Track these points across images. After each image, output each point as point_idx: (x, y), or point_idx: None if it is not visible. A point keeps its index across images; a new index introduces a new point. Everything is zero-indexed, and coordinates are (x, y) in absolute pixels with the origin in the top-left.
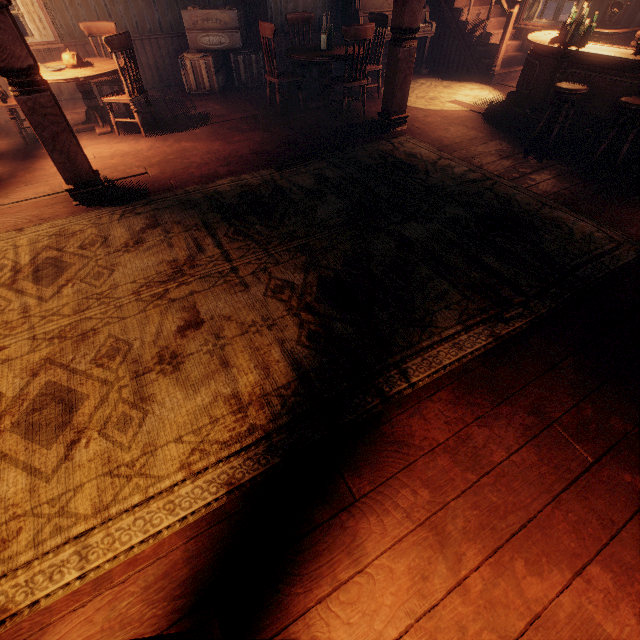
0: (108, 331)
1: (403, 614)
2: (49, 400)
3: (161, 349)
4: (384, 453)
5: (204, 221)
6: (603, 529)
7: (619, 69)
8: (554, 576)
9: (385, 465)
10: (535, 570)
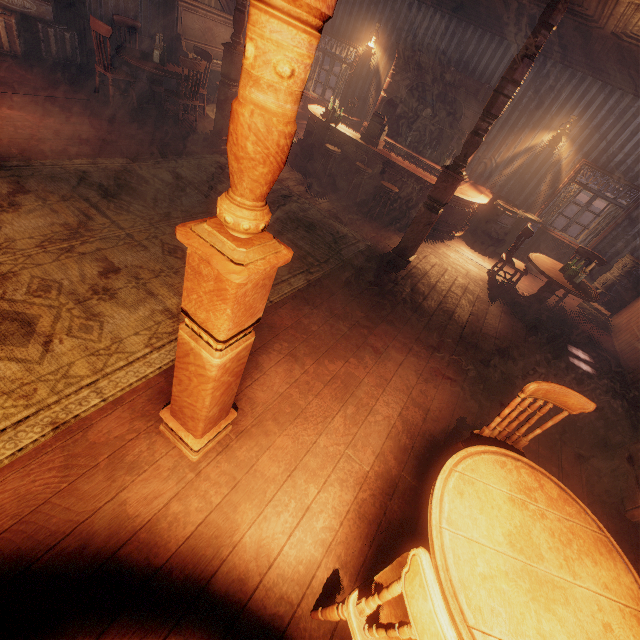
0: (29, 273)
1: (285, 383)
2: (0, 320)
3: (92, 286)
4: (263, 331)
5: (80, 194)
6: (354, 347)
7: (355, 145)
8: (338, 363)
9: (265, 336)
10: (332, 362)
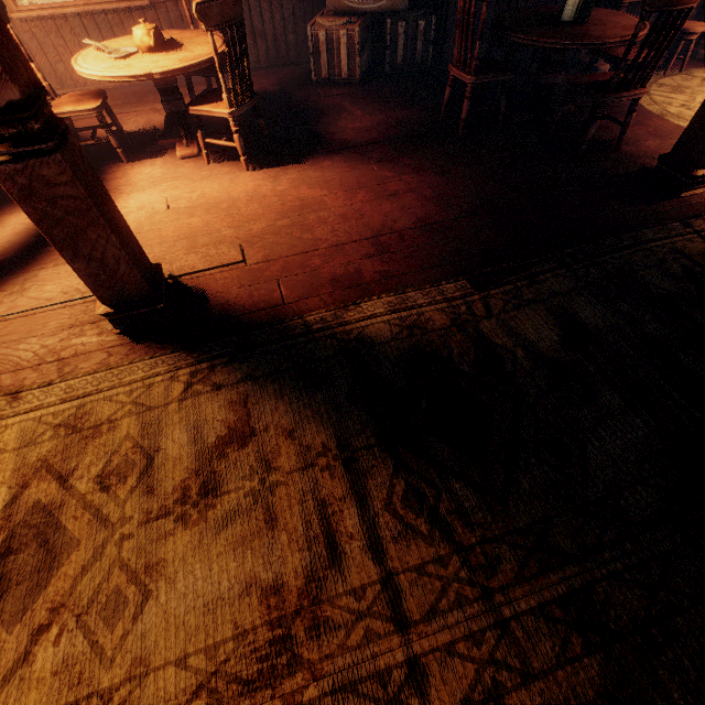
0: None
1: None
2: None
3: None
4: None
5: (341, 438)
6: None
7: None
8: None
9: None
10: None
